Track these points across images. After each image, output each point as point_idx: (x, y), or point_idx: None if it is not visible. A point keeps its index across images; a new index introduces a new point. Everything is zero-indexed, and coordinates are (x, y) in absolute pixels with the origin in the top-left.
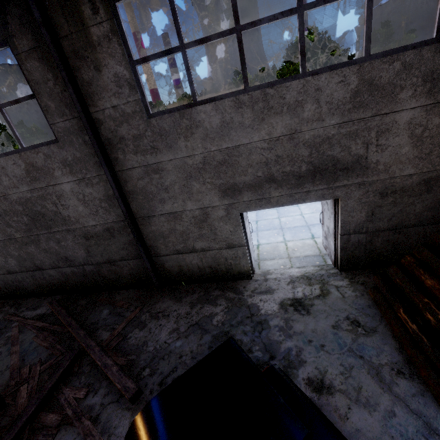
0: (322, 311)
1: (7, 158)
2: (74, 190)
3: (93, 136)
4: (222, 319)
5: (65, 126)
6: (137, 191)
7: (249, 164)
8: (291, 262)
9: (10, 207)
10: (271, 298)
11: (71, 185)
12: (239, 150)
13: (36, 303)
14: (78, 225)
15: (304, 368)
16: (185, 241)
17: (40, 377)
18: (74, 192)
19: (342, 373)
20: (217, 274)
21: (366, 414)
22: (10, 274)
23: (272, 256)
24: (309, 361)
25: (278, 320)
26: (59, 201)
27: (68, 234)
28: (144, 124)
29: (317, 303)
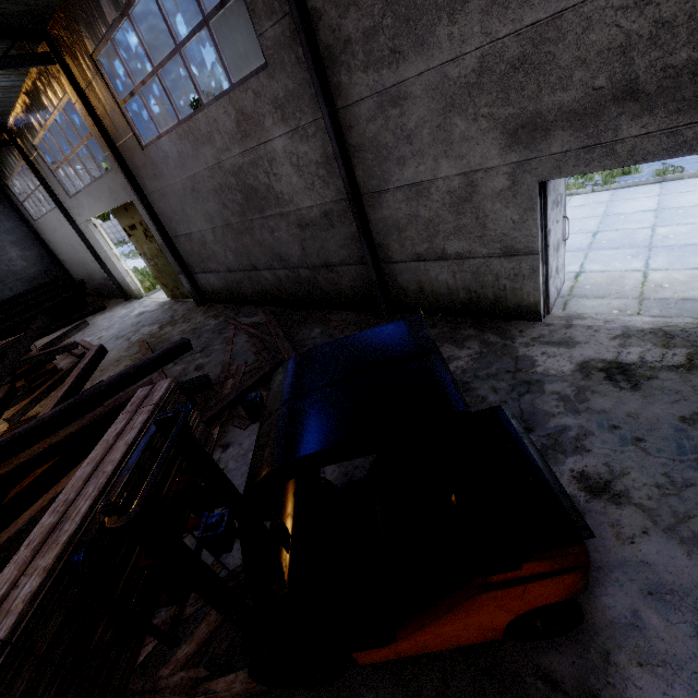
0: (670, 392)
1: (218, 105)
2: (287, 150)
3: (306, 43)
4: (464, 366)
5: (275, 34)
6: (366, 145)
7: (578, 59)
8: (640, 307)
9: (225, 181)
10: (564, 354)
11: (284, 142)
12: (561, 23)
13: (253, 311)
14: (292, 206)
15: (581, 458)
16: (432, 239)
17: (245, 377)
18: (287, 152)
19: (660, 486)
20: (478, 304)
21: (678, 551)
22: (230, 273)
23: (601, 293)
24: (596, 453)
25: (562, 386)
26: (271, 168)
27: (281, 221)
28: (382, 2)
29: (665, 377)
